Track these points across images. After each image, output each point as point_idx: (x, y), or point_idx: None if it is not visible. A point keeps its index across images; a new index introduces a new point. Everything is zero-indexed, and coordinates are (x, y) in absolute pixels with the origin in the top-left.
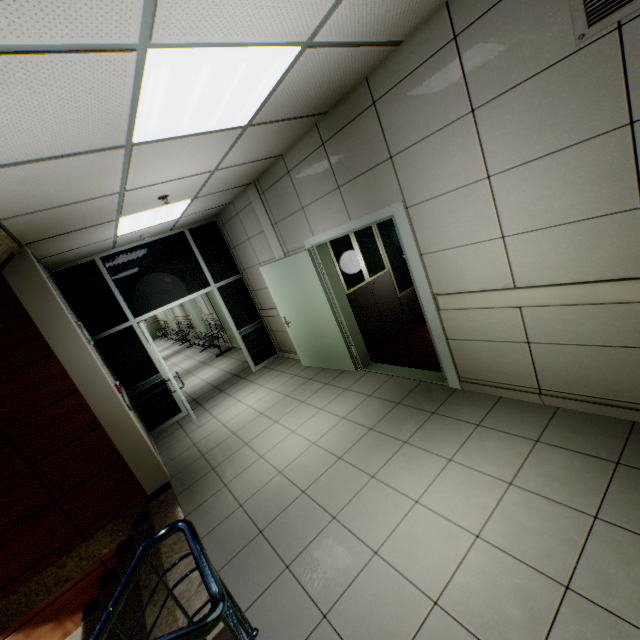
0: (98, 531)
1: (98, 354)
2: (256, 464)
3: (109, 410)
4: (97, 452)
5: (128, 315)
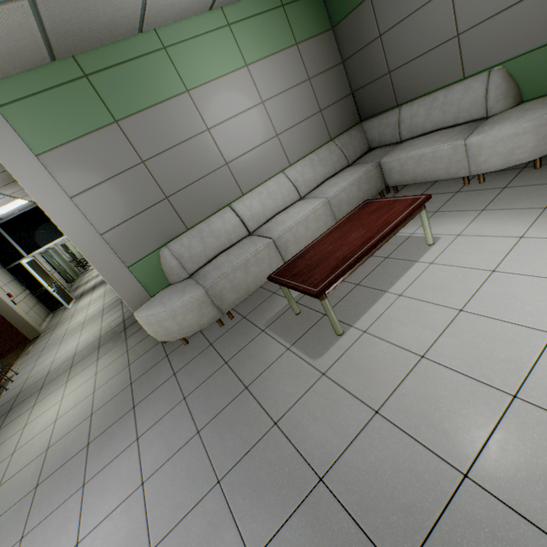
0: (10, 354)
1: (10, 276)
2: (66, 326)
3: (0, 306)
4: (0, 323)
5: (24, 254)
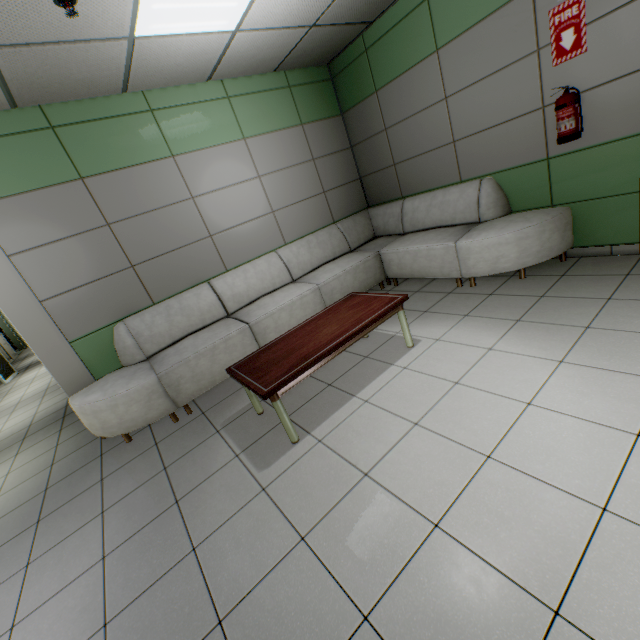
0: None
1: None
2: None
3: None
4: None
5: None
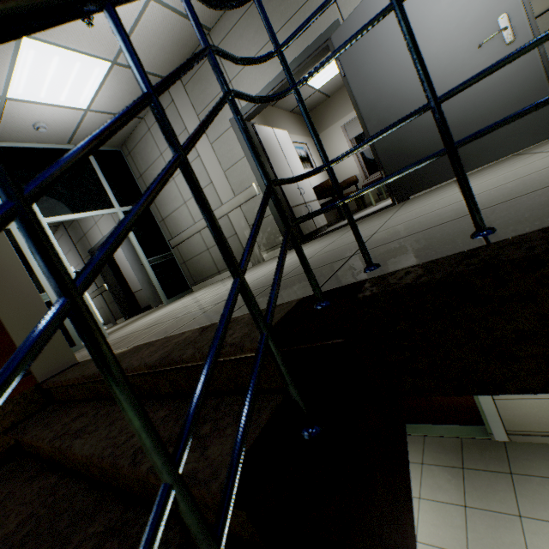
0: None
1: None
2: None
3: None
4: None
5: None
